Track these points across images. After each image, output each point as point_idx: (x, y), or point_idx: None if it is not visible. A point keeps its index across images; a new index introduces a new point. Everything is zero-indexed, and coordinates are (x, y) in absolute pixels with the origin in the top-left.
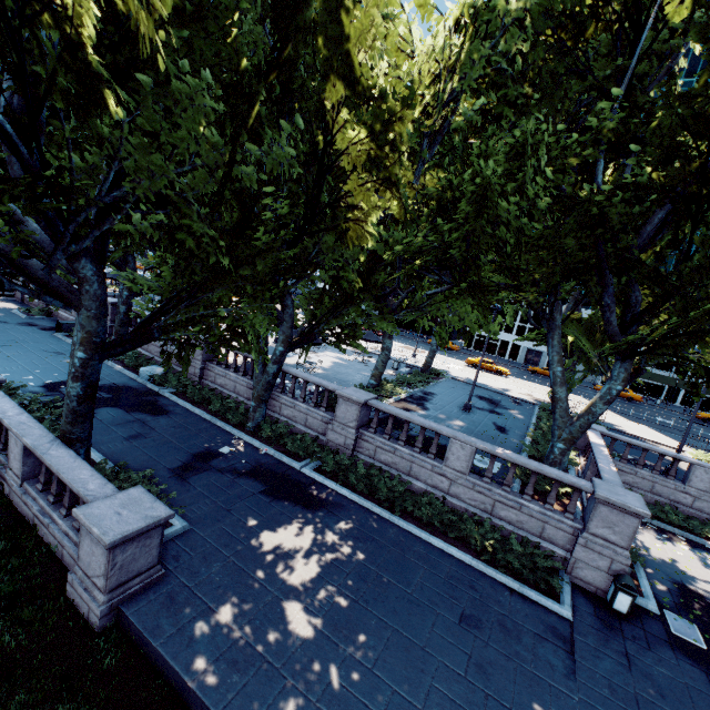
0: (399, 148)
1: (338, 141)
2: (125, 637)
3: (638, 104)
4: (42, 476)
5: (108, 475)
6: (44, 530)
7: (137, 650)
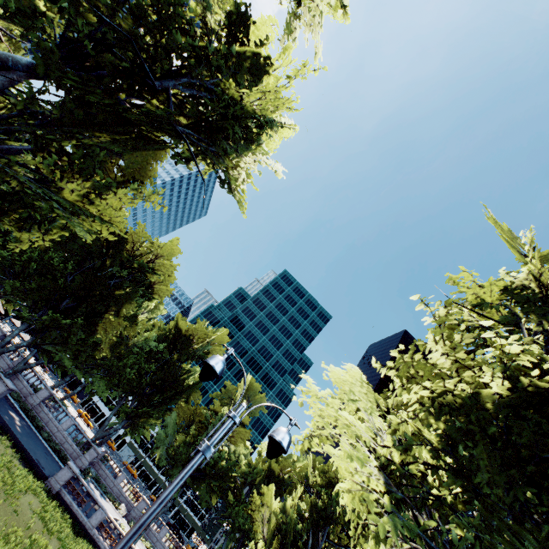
0: (119, 348)
1: (111, 337)
2: None
3: (168, 365)
4: None
5: None
6: None
7: None
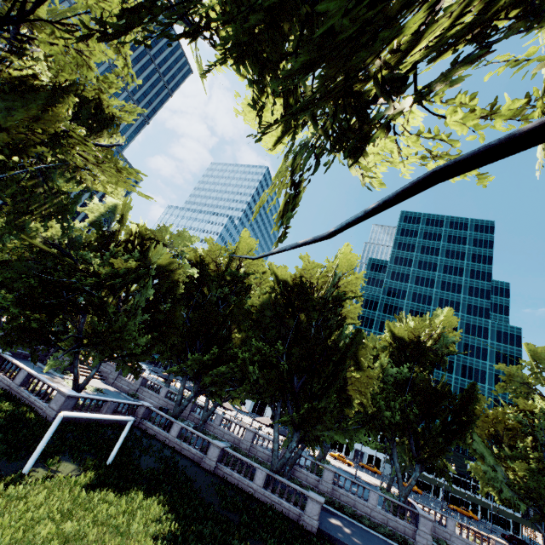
0: None
1: None
2: (322, 536)
3: (410, 382)
4: (271, 486)
5: (281, 489)
6: (278, 506)
7: (327, 539)
